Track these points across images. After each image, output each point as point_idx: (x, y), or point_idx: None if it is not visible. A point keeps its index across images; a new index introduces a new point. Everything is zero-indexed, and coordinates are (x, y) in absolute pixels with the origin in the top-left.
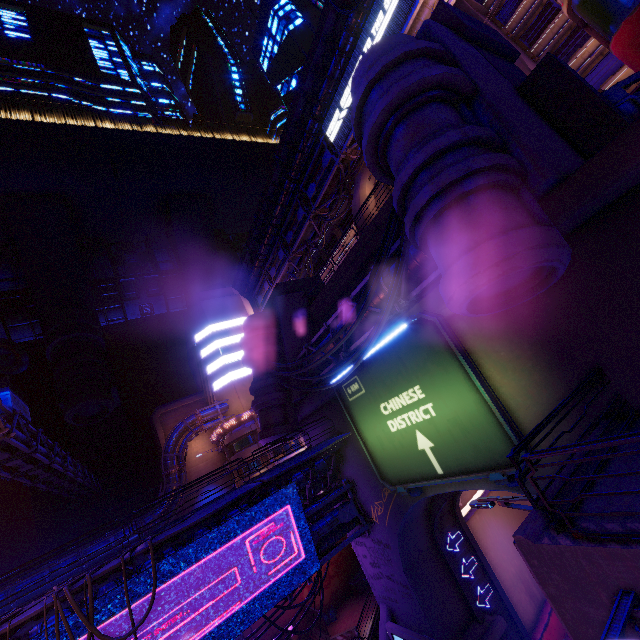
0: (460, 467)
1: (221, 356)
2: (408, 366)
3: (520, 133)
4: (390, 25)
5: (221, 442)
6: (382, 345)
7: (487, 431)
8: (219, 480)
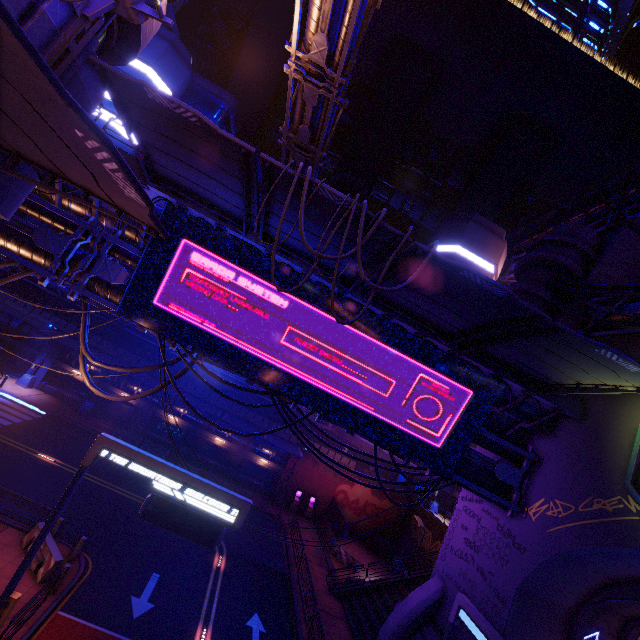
0: None
1: None
2: None
3: None
4: None
5: None
6: None
7: None
8: None
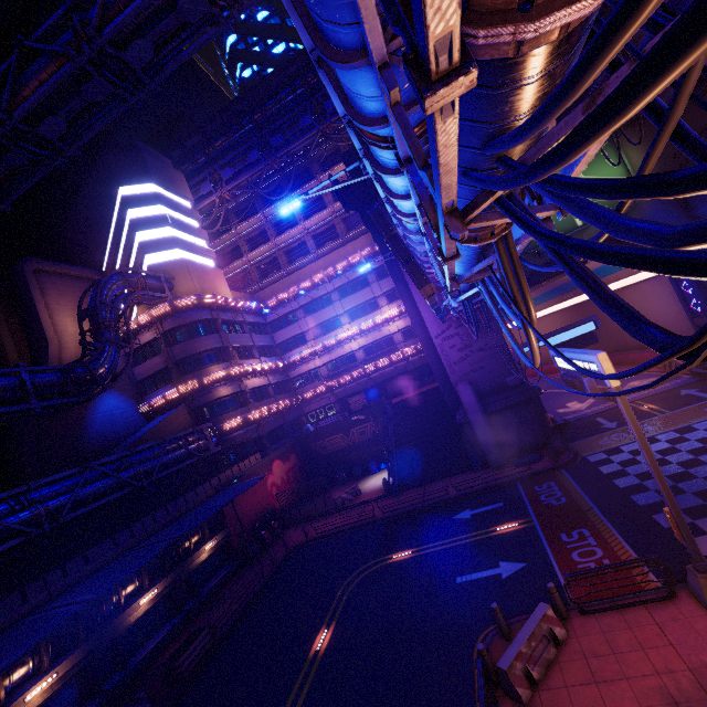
0: None
1: (167, 225)
2: None
3: None
4: None
5: (157, 327)
6: None
7: None
8: (124, 387)
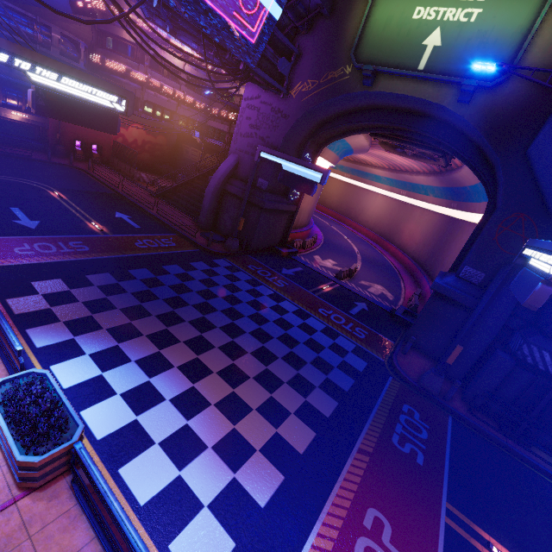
0: (444, 70)
1: None
2: None
3: None
4: None
5: None
6: None
7: (500, 52)
8: None
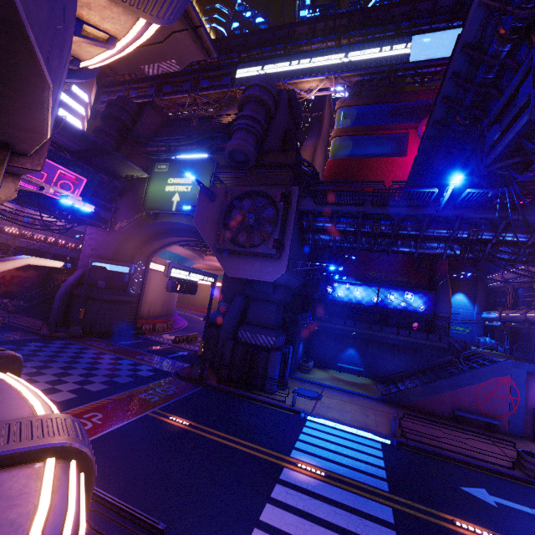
0: (183, 210)
1: None
2: (194, 171)
3: (271, 135)
4: (296, 71)
5: None
6: (191, 158)
7: None
8: None
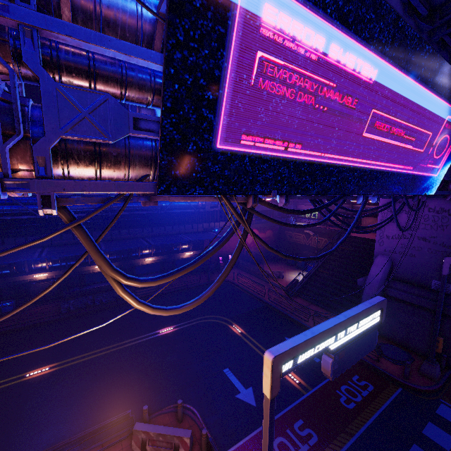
0: None
1: None
2: None
3: None
4: None
5: None
6: None
7: None
8: None
